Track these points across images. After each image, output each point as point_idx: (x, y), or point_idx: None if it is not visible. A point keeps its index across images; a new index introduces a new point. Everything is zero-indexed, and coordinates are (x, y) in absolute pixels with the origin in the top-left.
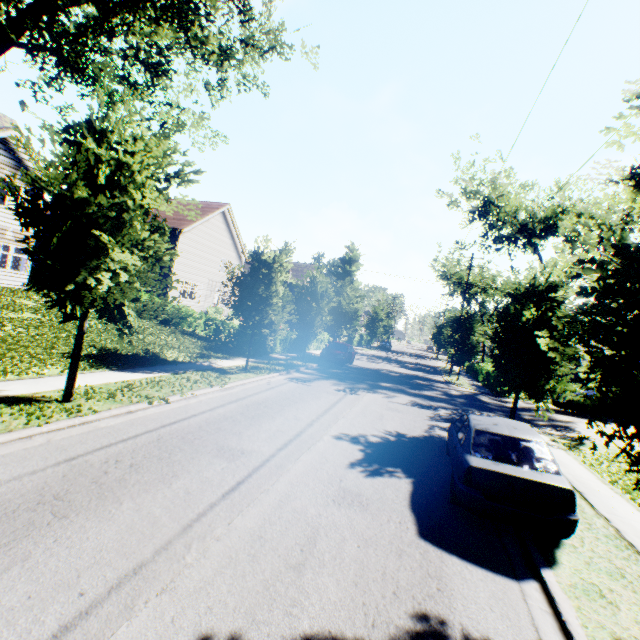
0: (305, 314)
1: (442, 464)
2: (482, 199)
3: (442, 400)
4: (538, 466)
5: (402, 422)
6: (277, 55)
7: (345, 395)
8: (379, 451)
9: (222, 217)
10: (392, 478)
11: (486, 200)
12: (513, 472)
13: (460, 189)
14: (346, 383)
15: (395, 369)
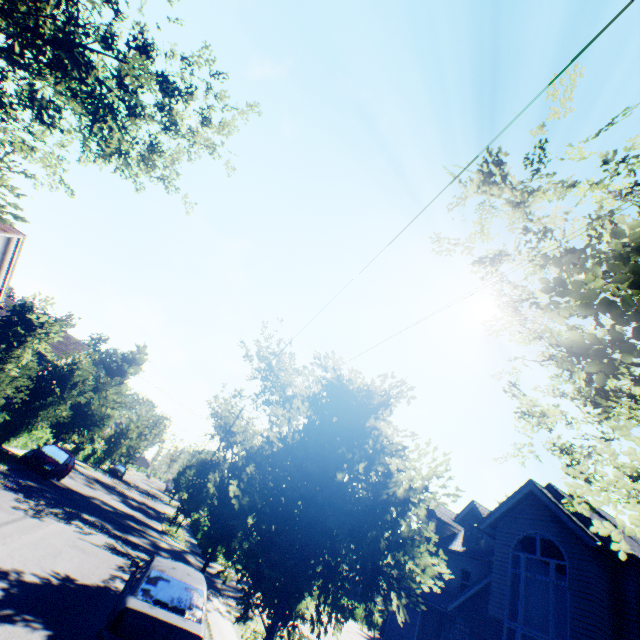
0: (38, 397)
1: (100, 619)
2: (269, 365)
3: (146, 550)
4: (189, 612)
5: (82, 565)
6: (164, 184)
7: (25, 516)
8: (29, 593)
9: (4, 241)
10: (26, 628)
11: (271, 367)
12: (163, 615)
13: (258, 349)
14: (37, 502)
15: (113, 502)
